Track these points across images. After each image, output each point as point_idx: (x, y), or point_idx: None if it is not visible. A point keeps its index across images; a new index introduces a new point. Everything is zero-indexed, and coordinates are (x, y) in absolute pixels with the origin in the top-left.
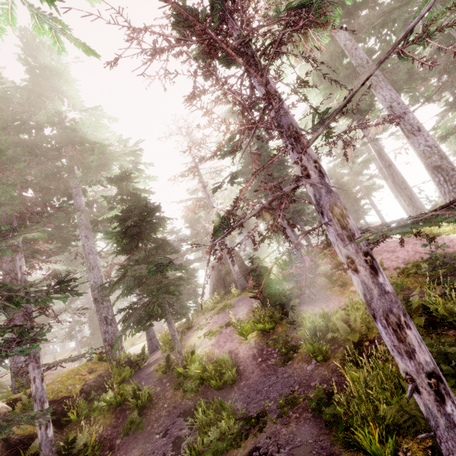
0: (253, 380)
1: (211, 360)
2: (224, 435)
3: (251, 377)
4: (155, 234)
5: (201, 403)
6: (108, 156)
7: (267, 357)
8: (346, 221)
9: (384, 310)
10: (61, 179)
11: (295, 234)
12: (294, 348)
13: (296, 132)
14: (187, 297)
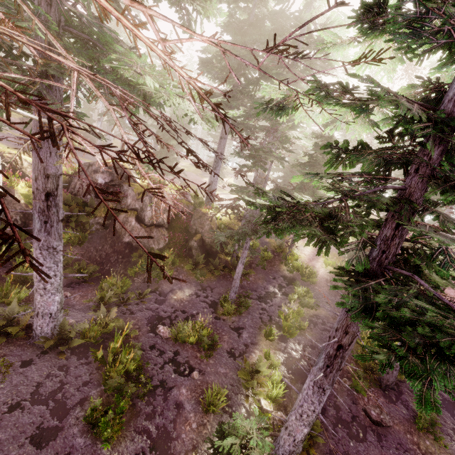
0: (322, 290)
1: (302, 263)
2: (308, 303)
3: (321, 288)
4: None
5: (299, 283)
6: None
7: None
8: None
9: None
10: (281, 73)
11: None
12: None
13: None
14: None
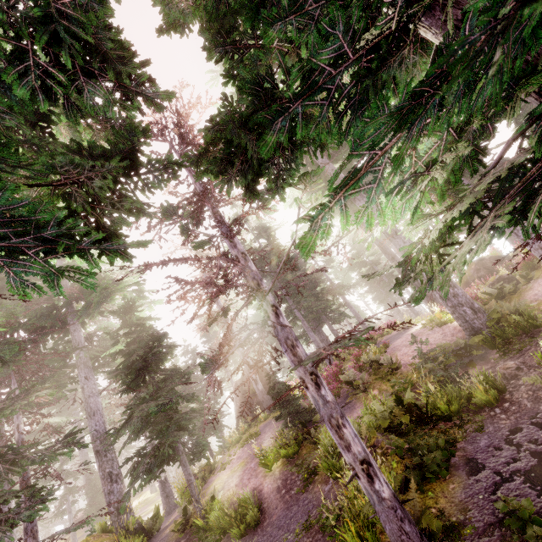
0: (276, 516)
1: (234, 503)
2: None
3: (275, 514)
4: (163, 364)
5: None
6: (111, 289)
7: (291, 486)
8: (296, 350)
9: (328, 416)
10: (58, 316)
11: (324, 335)
12: (316, 470)
13: (258, 284)
14: (210, 431)
